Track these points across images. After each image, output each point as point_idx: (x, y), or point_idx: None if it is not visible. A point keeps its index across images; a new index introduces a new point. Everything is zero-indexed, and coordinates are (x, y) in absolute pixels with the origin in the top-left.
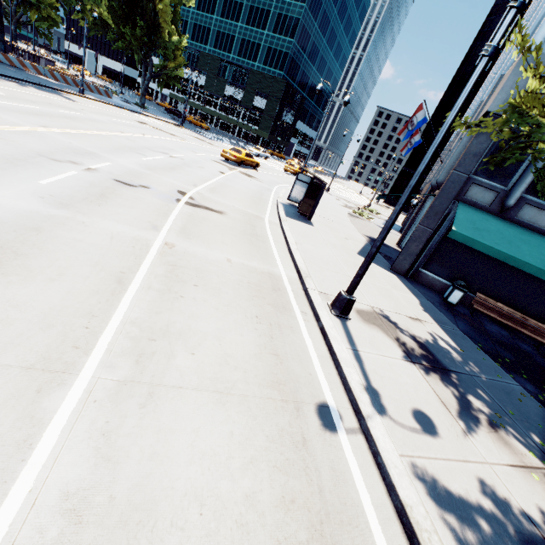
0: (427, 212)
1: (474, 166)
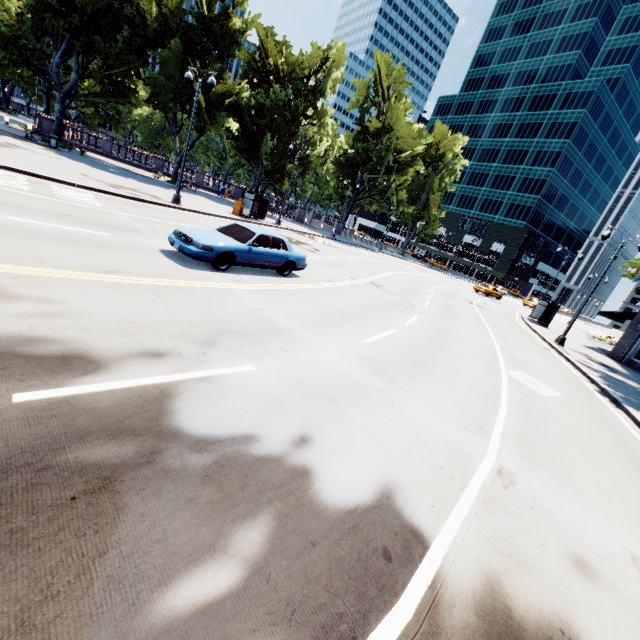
0: (632, 321)
1: None
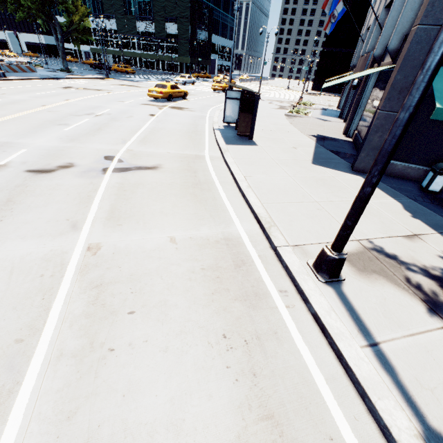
0: (388, 92)
1: None
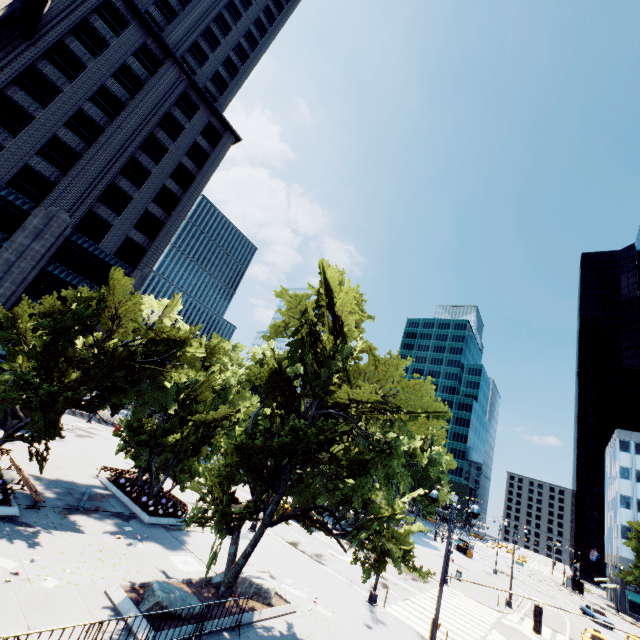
0: (620, 592)
1: (623, 580)
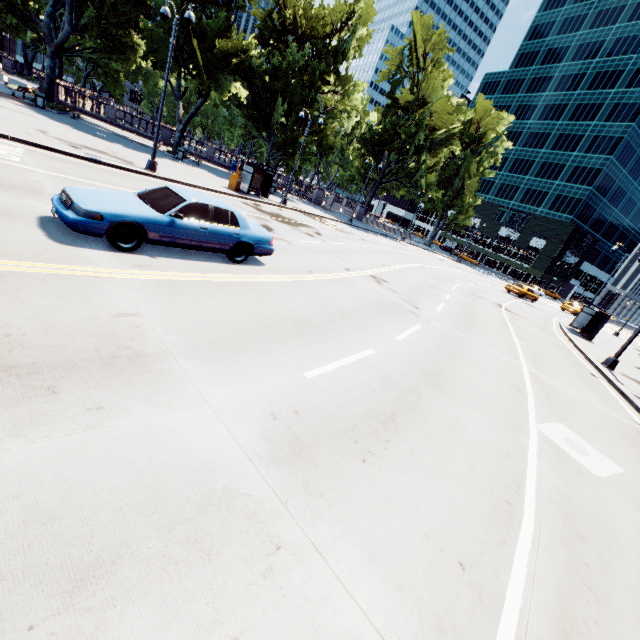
0: None
1: None
